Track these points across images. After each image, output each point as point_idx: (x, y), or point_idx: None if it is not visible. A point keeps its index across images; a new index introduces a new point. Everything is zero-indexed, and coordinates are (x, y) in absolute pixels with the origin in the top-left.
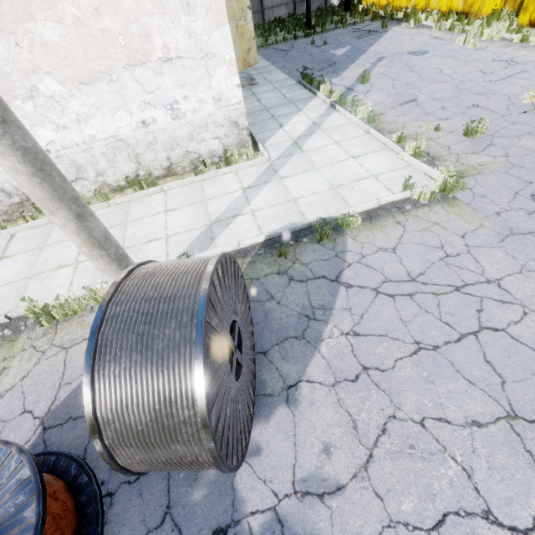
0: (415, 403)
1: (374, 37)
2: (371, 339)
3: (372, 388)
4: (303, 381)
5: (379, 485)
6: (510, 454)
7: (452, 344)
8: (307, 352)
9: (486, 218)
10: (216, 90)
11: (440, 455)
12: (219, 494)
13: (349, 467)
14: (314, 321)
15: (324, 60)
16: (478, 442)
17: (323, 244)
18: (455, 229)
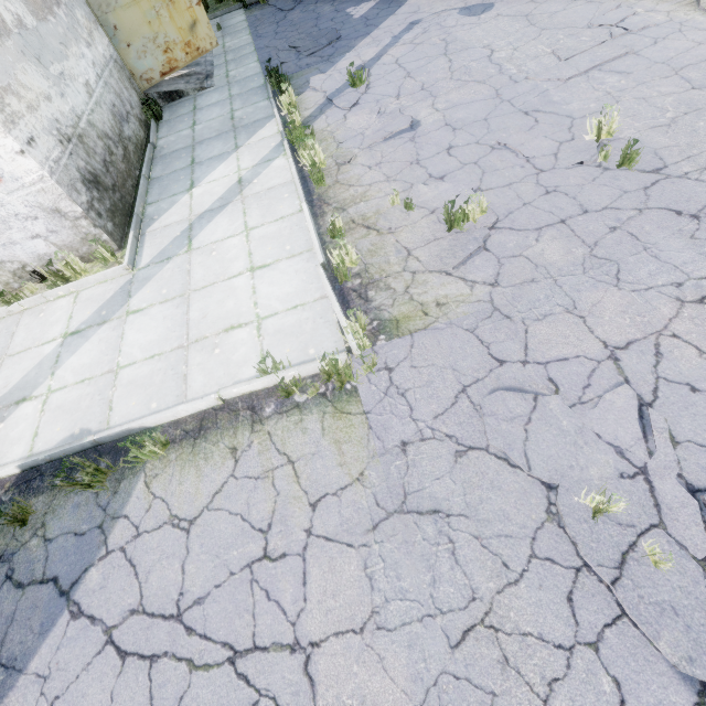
0: None
1: None
2: None
3: None
4: None
5: None
6: None
7: None
8: None
9: (378, 457)
10: None
11: None
12: None
13: None
14: None
15: (327, 31)
16: None
17: (97, 491)
18: (312, 481)
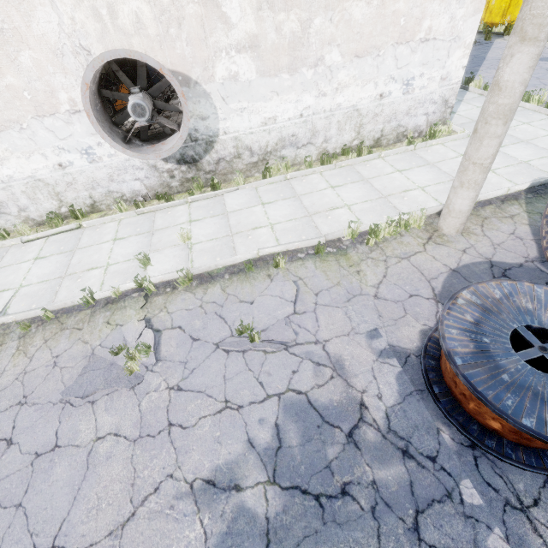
0: None
1: (482, 47)
2: None
3: None
4: None
5: None
6: None
7: None
8: None
9: None
10: (446, 70)
11: None
12: None
13: None
14: None
15: None
16: None
17: None
18: None
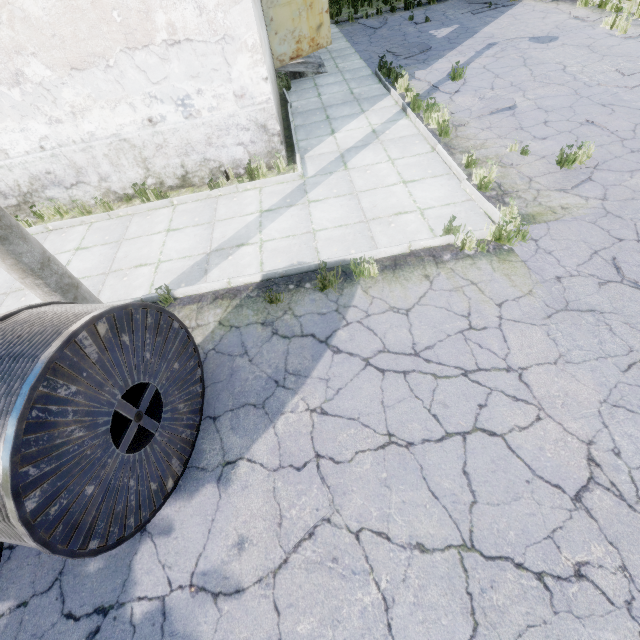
0: (359, 508)
1: (494, 13)
2: (338, 422)
3: (315, 481)
4: (244, 459)
5: (283, 596)
6: (446, 592)
7: (431, 444)
8: (260, 425)
9: (541, 283)
10: (237, 84)
11: (364, 576)
12: (114, 570)
13: (258, 569)
14: (282, 389)
15: (417, 44)
16: (414, 570)
17: (326, 293)
18: (494, 293)
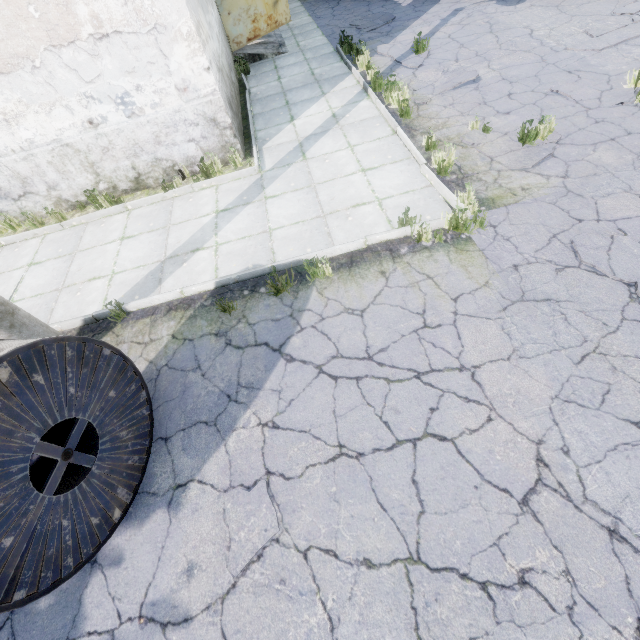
0: (308, 526)
1: None
2: (289, 435)
3: (265, 500)
4: (195, 481)
5: (230, 623)
6: (391, 608)
7: (381, 453)
8: (212, 444)
9: (498, 273)
10: (178, 77)
11: (311, 597)
12: (64, 606)
13: (206, 596)
14: (234, 403)
15: (381, 14)
16: (360, 587)
17: (281, 297)
18: (450, 287)
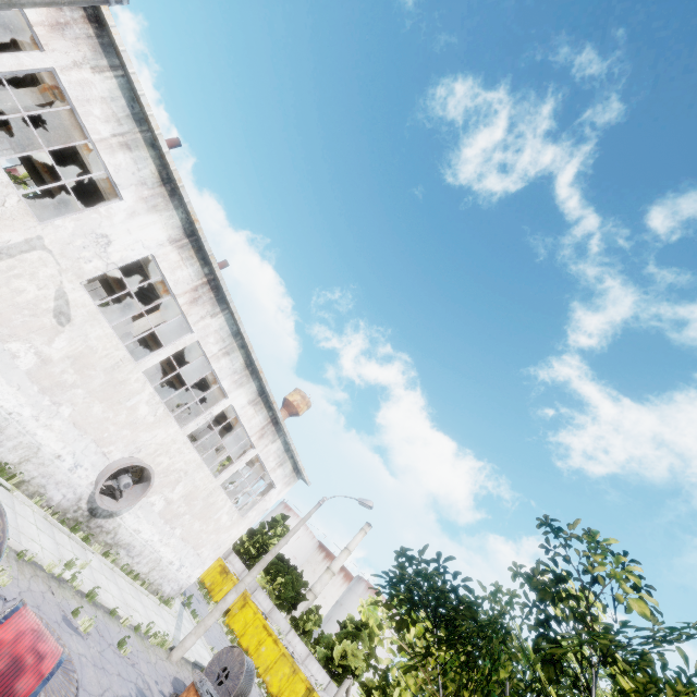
0: None
1: None
2: None
3: None
4: None
5: None
6: None
7: None
8: None
9: None
10: (193, 573)
11: None
12: None
13: None
14: None
15: None
16: None
17: None
18: None
